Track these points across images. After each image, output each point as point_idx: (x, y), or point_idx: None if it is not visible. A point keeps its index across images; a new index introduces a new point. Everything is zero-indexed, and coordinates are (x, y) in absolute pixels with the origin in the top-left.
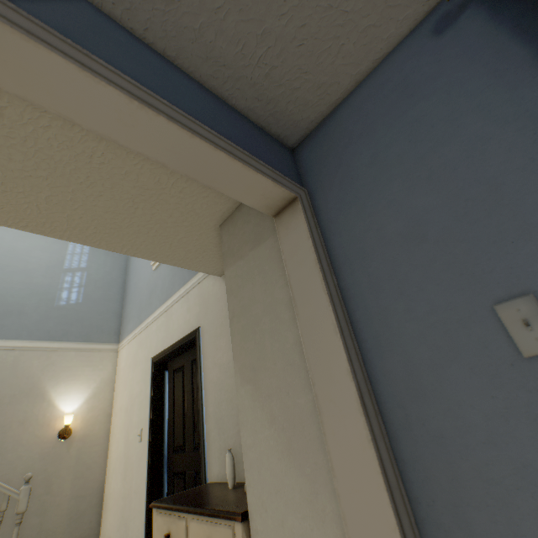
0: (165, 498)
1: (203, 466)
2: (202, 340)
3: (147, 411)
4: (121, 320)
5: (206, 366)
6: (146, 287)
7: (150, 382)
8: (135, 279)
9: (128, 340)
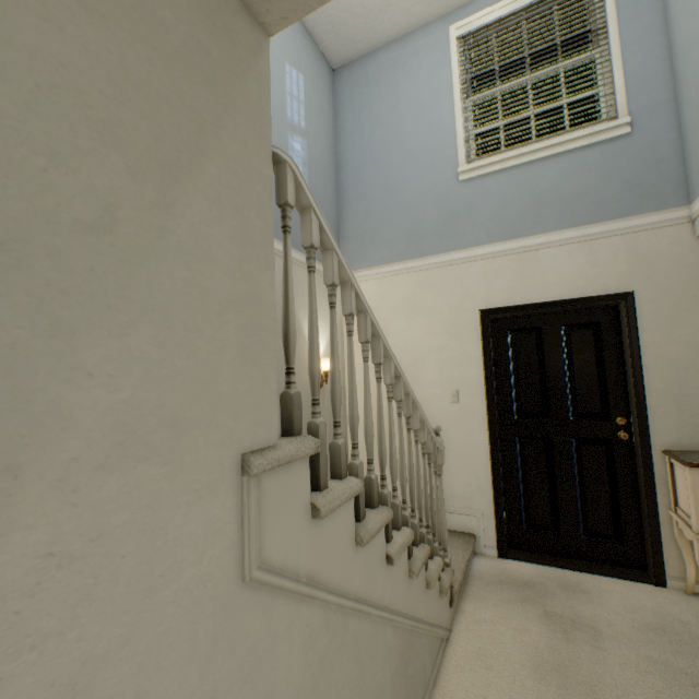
0: (690, 460)
1: (643, 435)
2: (635, 308)
3: (470, 372)
4: (339, 239)
5: (647, 340)
6: (432, 202)
7: (472, 339)
8: (381, 181)
9: (378, 273)
